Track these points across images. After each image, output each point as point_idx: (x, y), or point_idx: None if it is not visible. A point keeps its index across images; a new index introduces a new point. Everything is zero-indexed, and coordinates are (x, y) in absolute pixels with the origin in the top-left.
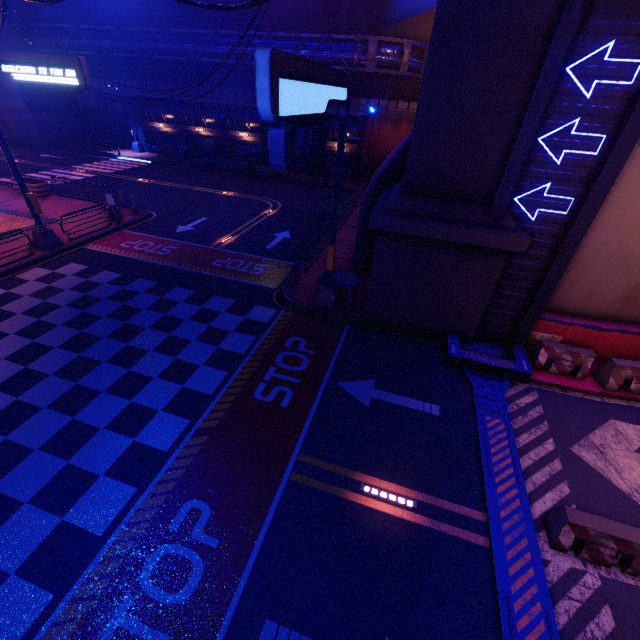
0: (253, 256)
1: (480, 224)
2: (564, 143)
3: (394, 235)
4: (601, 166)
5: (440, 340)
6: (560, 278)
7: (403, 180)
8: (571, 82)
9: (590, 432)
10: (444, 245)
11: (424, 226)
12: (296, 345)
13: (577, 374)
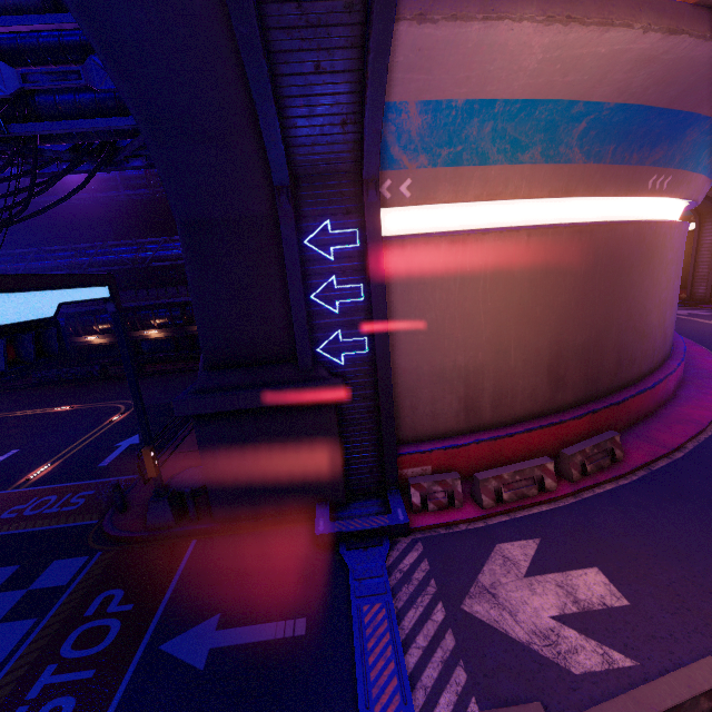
0: (75, 484)
1: (294, 381)
2: (334, 296)
3: (212, 415)
4: (371, 308)
5: (312, 517)
6: (393, 410)
7: (203, 357)
8: (314, 251)
9: (479, 572)
10: (269, 411)
11: (236, 398)
12: (105, 605)
13: (455, 503)
